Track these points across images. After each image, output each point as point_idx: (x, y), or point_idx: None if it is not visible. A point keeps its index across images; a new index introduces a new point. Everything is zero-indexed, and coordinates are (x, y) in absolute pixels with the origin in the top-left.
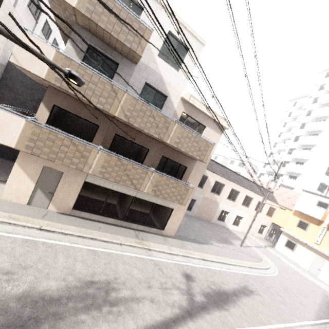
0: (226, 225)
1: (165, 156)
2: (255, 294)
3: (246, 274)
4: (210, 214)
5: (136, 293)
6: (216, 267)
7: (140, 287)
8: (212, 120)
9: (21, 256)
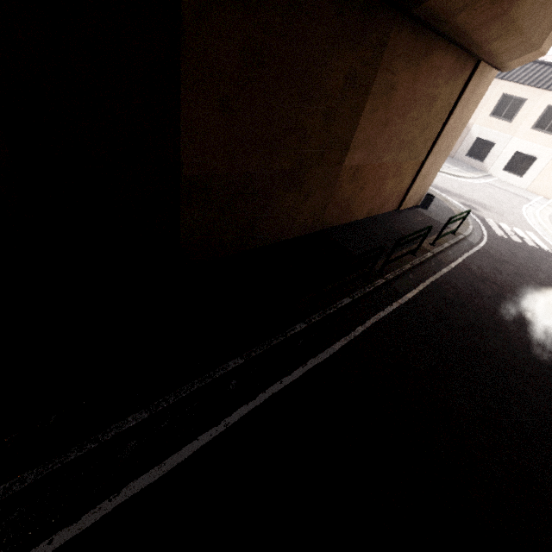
0: (487, 170)
1: None
2: None
3: None
4: None
5: None
6: None
7: None
8: None
9: None
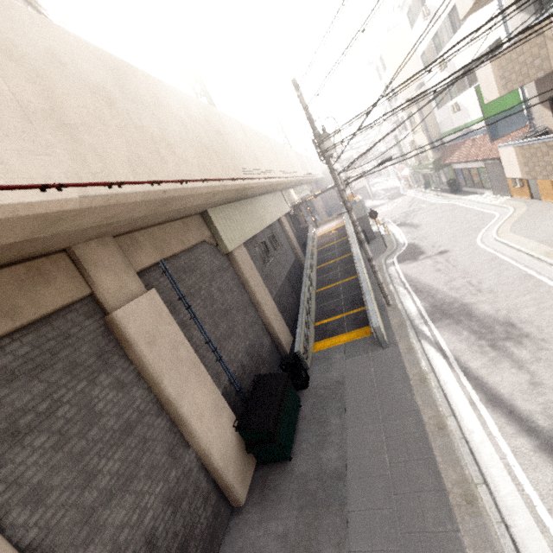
0: None
1: None
2: None
3: None
4: None
5: (533, 364)
6: None
7: (552, 367)
8: None
9: (502, 285)
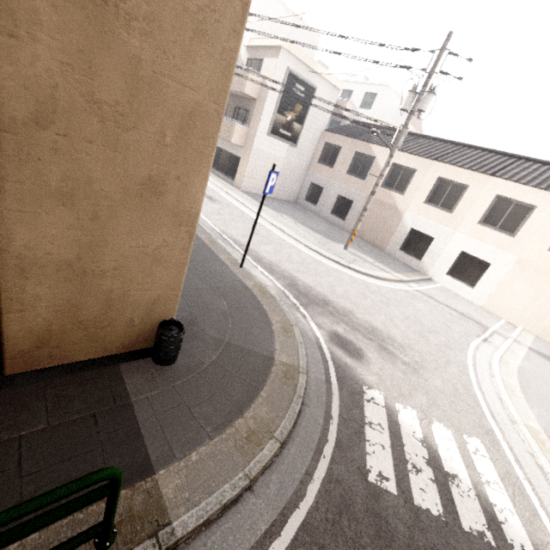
0: (427, 271)
1: (237, 106)
2: (209, 200)
3: (246, 213)
4: (382, 232)
5: None
6: (225, 196)
7: None
8: (269, 48)
9: None
